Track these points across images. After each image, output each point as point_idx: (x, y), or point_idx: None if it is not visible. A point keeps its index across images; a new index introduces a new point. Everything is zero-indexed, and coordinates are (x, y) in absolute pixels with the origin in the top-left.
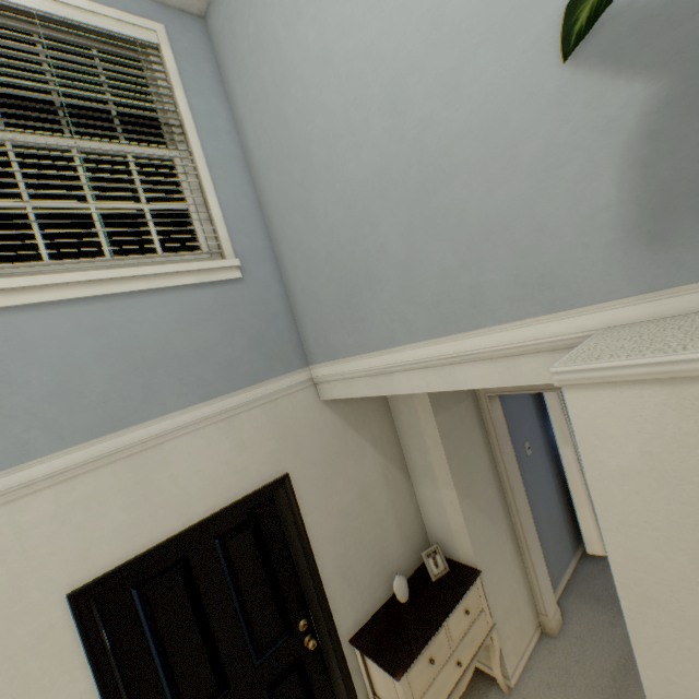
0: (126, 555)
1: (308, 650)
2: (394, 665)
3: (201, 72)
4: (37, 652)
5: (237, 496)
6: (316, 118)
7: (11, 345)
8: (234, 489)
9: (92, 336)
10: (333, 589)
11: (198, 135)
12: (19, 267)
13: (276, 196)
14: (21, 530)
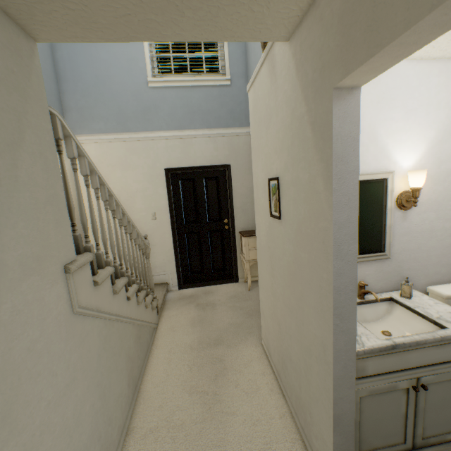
0: (178, 166)
1: (225, 230)
2: (245, 235)
3: None
4: (157, 178)
5: (211, 164)
6: None
7: (162, 98)
8: (211, 162)
9: (180, 99)
10: (237, 212)
11: None
12: (166, 75)
13: (249, 47)
14: (158, 148)
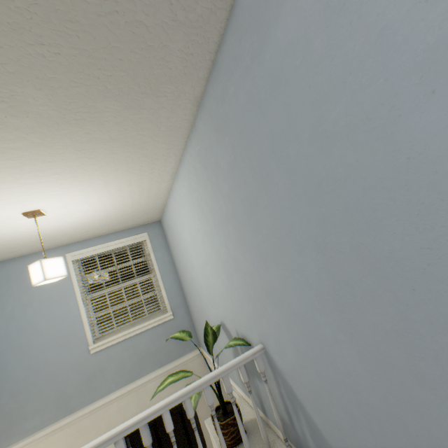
0: None
1: None
2: None
3: (159, 242)
4: None
5: None
6: (187, 278)
7: (107, 358)
8: None
9: (126, 351)
10: (210, 442)
11: (158, 267)
12: (108, 332)
13: (184, 287)
14: (109, 414)
